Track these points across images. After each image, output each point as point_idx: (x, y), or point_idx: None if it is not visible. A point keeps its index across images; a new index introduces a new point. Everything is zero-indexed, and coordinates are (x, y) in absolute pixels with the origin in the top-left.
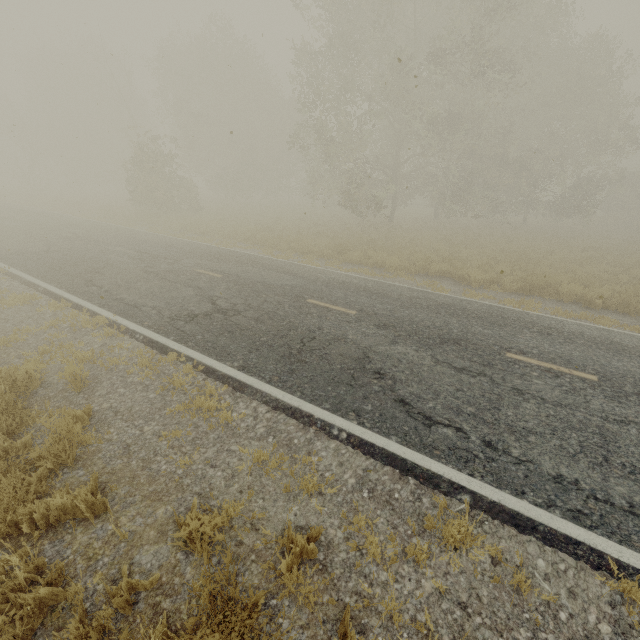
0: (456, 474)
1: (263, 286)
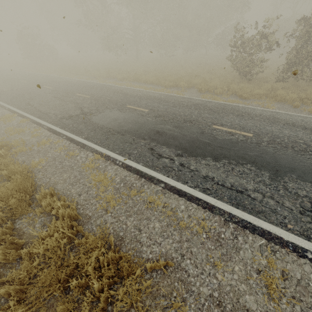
0: (20, 111)
1: (36, 84)
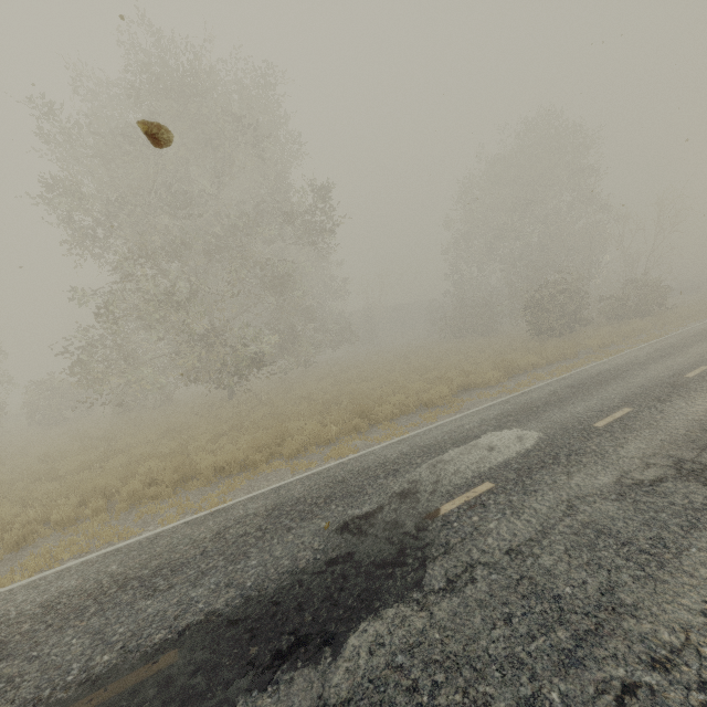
0: None
1: (545, 449)
